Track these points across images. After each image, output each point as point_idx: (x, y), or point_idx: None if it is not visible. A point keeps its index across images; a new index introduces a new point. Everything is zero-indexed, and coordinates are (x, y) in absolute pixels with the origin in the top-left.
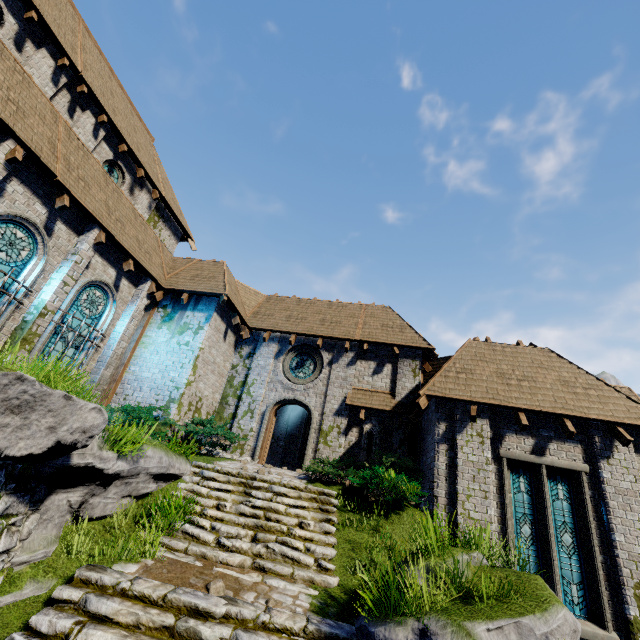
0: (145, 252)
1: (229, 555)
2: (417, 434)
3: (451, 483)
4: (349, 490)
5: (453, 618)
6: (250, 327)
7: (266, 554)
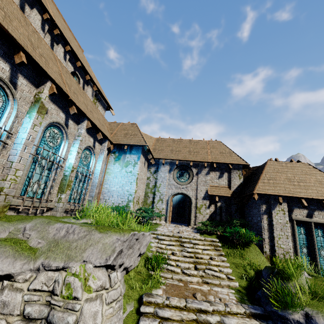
0: (102, 125)
1: (191, 278)
2: (243, 206)
3: (270, 232)
4: (220, 237)
5: (320, 309)
6: (154, 158)
7: (205, 275)
